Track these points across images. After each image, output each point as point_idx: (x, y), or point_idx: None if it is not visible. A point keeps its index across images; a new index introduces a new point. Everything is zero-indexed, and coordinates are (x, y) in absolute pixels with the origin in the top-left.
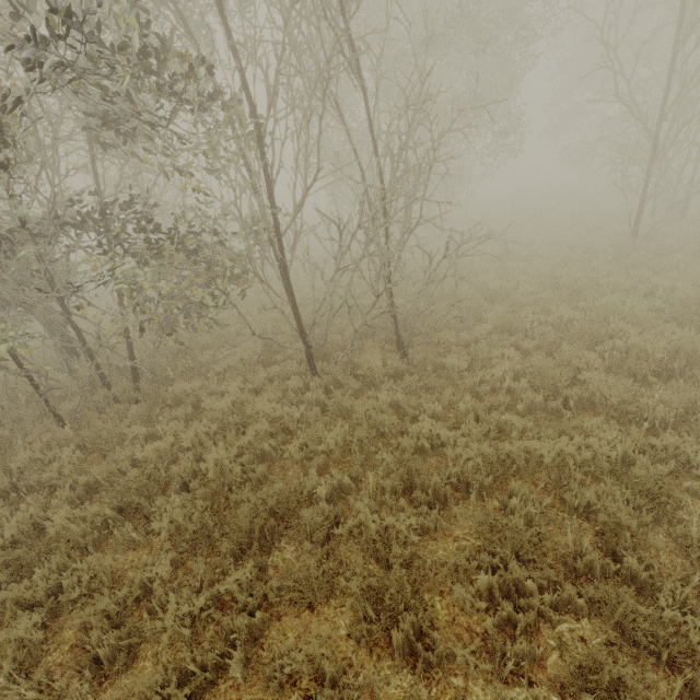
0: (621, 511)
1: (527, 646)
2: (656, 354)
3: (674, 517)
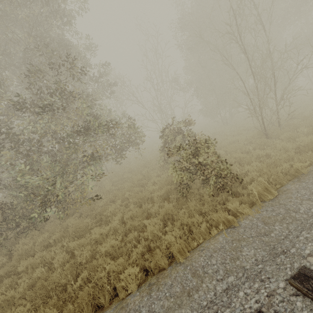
0: None
1: None
2: None
3: None
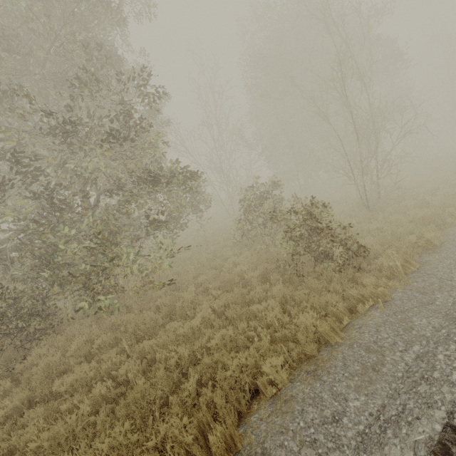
0: None
1: None
2: None
3: None
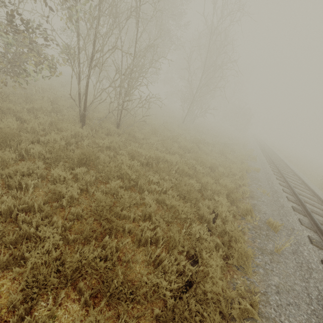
0: (185, 166)
1: (168, 186)
2: (188, 147)
3: (190, 175)
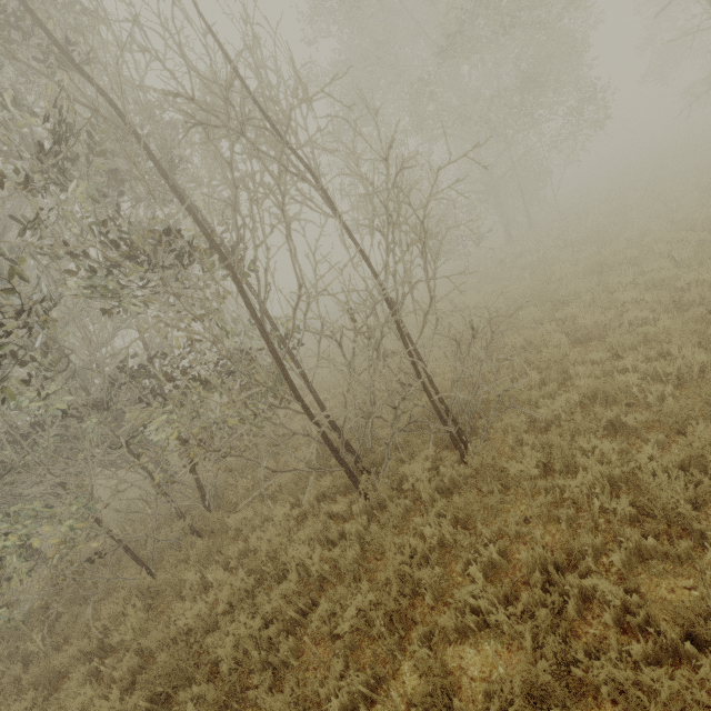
0: None
1: None
2: None
3: None
